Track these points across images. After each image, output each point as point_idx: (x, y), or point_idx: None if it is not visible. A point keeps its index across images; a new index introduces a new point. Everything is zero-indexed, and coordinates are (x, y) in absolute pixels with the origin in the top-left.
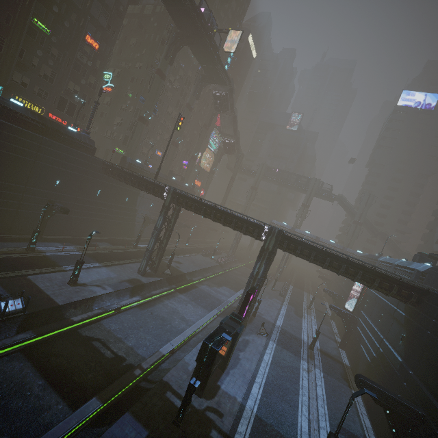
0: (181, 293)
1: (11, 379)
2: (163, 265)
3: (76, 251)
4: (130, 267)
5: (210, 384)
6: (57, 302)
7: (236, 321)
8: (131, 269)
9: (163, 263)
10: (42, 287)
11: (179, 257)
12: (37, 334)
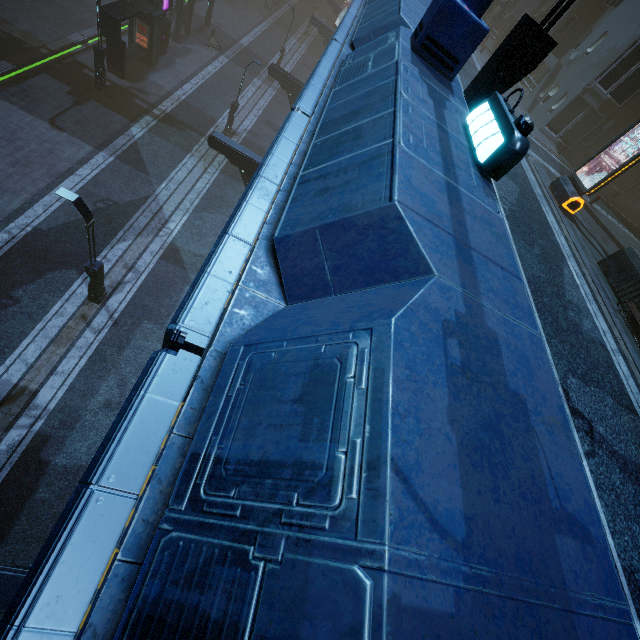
0: None
1: None
2: None
3: None
4: None
5: (135, 74)
6: None
7: (153, 5)
8: None
9: None
10: None
11: None
12: None
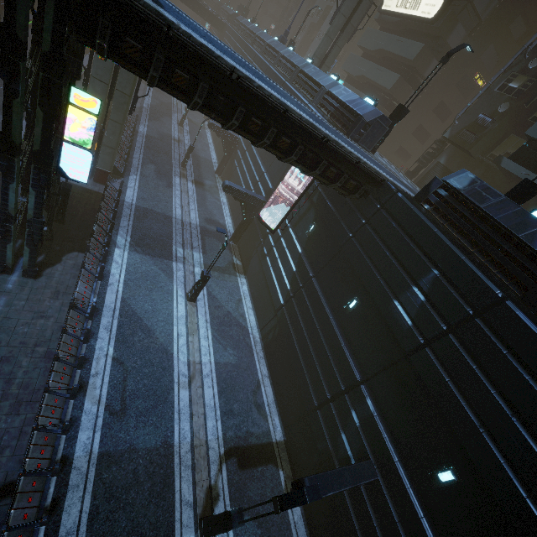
0: None
1: None
2: None
3: None
4: None
5: None
6: None
7: None
8: None
9: None
10: None
11: None
12: None
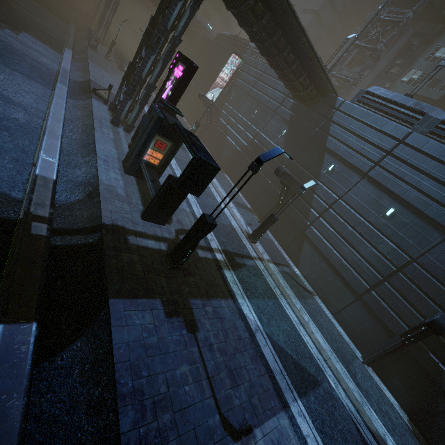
0: None
1: None
2: None
3: None
4: None
5: None
6: None
7: (172, 115)
8: None
9: None
10: None
11: None
12: None
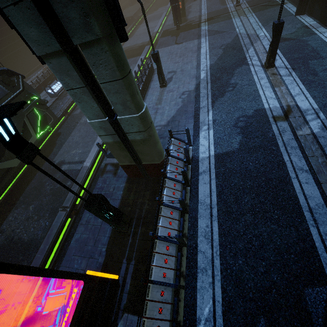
0: (140, 25)
1: None
2: None
3: None
4: None
5: (183, 21)
6: None
7: None
8: None
9: None
10: None
11: None
12: None
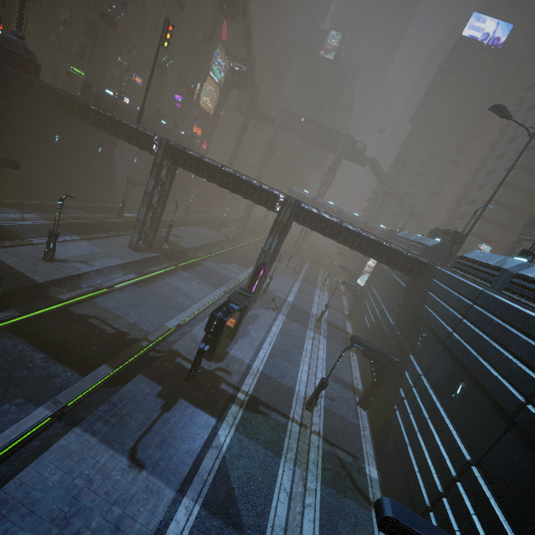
0: (183, 270)
1: (7, 354)
2: (159, 239)
3: (41, 220)
4: (118, 241)
5: (219, 351)
6: (35, 279)
7: (245, 296)
8: (119, 244)
9: (159, 237)
10: (11, 264)
11: (178, 230)
12: (22, 312)
